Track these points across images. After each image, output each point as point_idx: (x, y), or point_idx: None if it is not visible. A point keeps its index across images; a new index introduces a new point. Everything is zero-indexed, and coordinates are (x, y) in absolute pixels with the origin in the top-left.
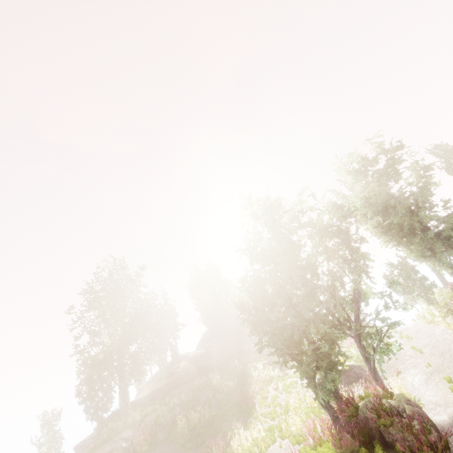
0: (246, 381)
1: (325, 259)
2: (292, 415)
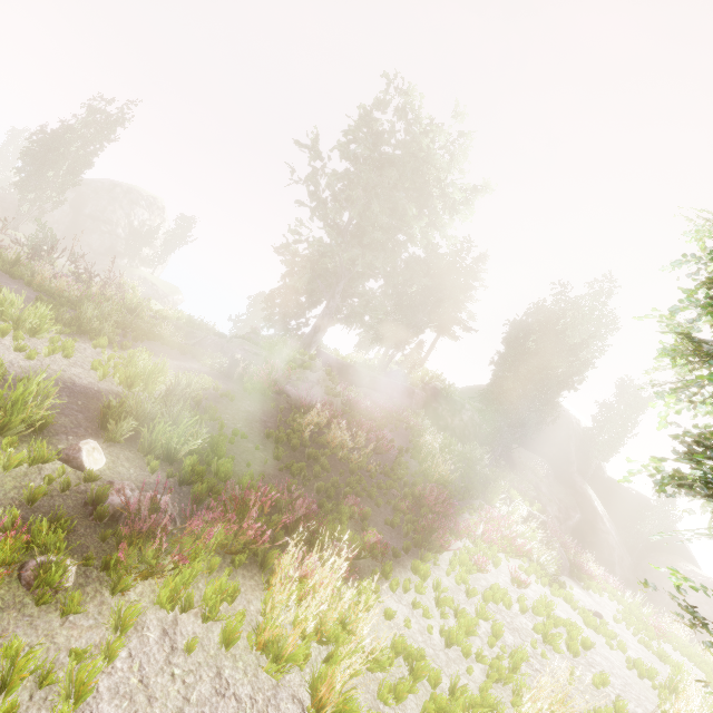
0: (472, 497)
1: None
2: None
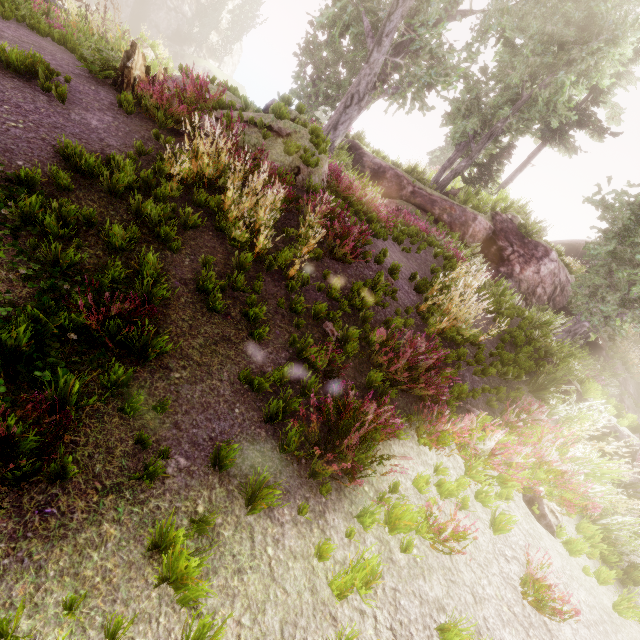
0: (505, 375)
1: None
2: None
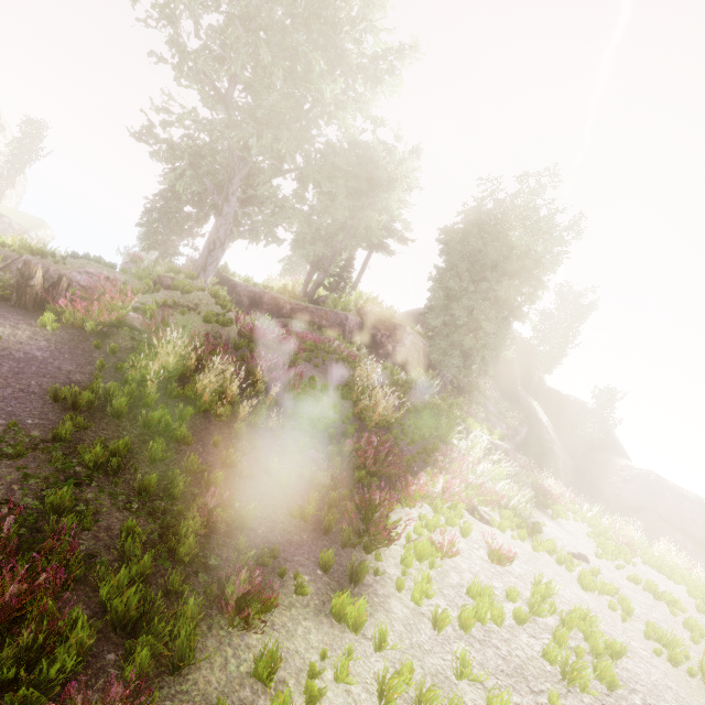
0: (424, 437)
1: None
2: None
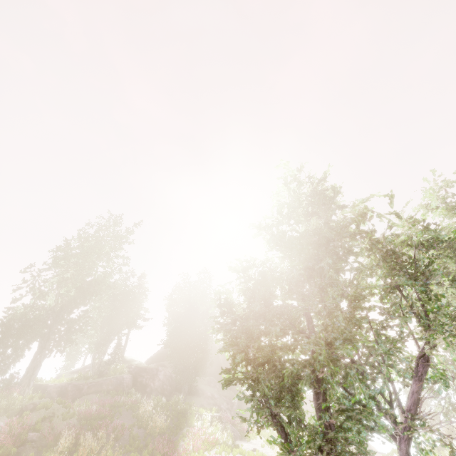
0: (181, 428)
1: (379, 292)
2: None
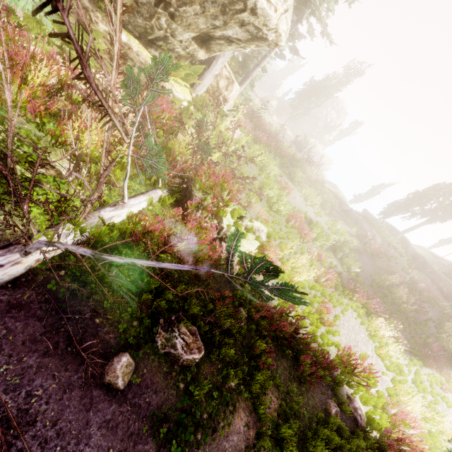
0: None
1: None
2: (420, 400)
